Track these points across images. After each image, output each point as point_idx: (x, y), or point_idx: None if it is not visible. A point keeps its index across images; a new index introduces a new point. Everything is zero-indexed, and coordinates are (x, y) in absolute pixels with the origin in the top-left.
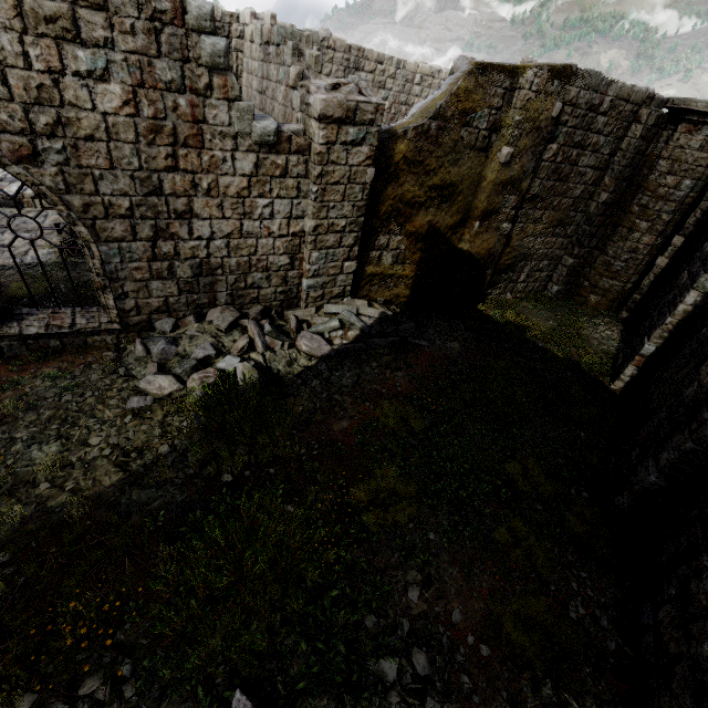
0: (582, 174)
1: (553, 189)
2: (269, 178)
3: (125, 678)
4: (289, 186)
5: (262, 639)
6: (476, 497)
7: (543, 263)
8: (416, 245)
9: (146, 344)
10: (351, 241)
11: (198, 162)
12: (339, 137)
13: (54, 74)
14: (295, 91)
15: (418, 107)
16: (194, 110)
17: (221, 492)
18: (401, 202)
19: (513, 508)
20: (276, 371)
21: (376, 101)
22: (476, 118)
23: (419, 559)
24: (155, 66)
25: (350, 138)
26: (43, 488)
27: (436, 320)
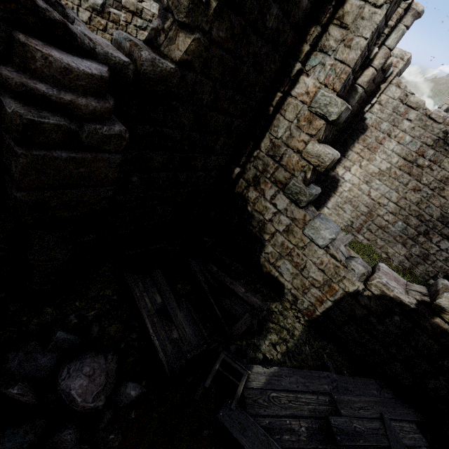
0: None
1: None
2: (96, 29)
3: None
4: (107, 38)
5: None
6: None
7: None
8: None
9: None
10: None
11: None
12: (132, 21)
13: None
14: None
15: None
16: None
17: None
18: None
19: None
20: None
21: (154, 11)
22: None
23: None
24: None
25: (138, 24)
26: None
27: None
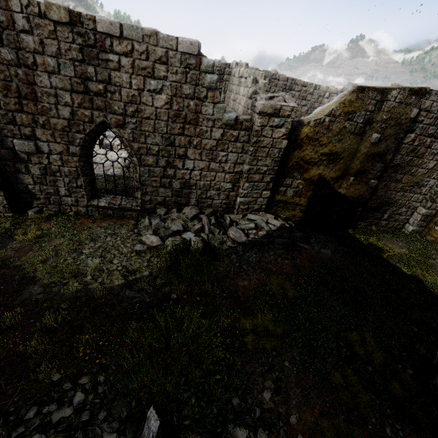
0: (434, 154)
1: (411, 162)
2: (228, 142)
3: (100, 383)
4: (238, 146)
5: (171, 389)
6: (322, 348)
7: (402, 210)
8: (309, 186)
9: (150, 219)
10: (268, 179)
11: (194, 131)
12: (268, 123)
13: (140, 90)
14: (251, 100)
15: (319, 109)
16: (196, 107)
17: (169, 303)
18: (302, 161)
19: (349, 363)
20: (212, 245)
21: (292, 105)
22: (355, 116)
23: (275, 374)
24: (183, 87)
25: (275, 124)
26: (88, 278)
27: (318, 234)
